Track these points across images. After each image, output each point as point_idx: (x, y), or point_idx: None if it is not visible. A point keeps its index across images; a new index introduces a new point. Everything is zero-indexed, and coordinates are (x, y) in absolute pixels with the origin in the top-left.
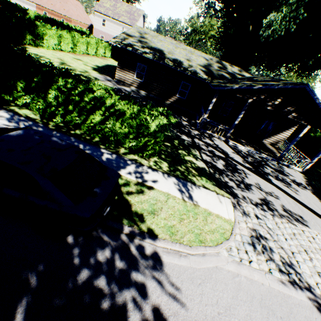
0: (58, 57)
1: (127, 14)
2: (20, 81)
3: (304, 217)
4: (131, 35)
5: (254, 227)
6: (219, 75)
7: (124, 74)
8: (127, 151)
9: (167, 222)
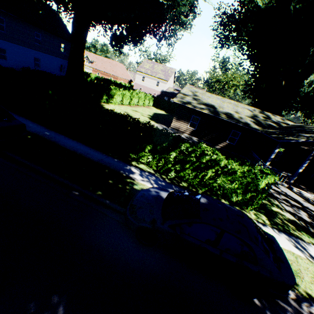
0: (124, 111)
1: (162, 72)
2: (149, 145)
3: None
4: (186, 94)
5: None
6: (267, 124)
7: (178, 124)
8: (227, 202)
9: None
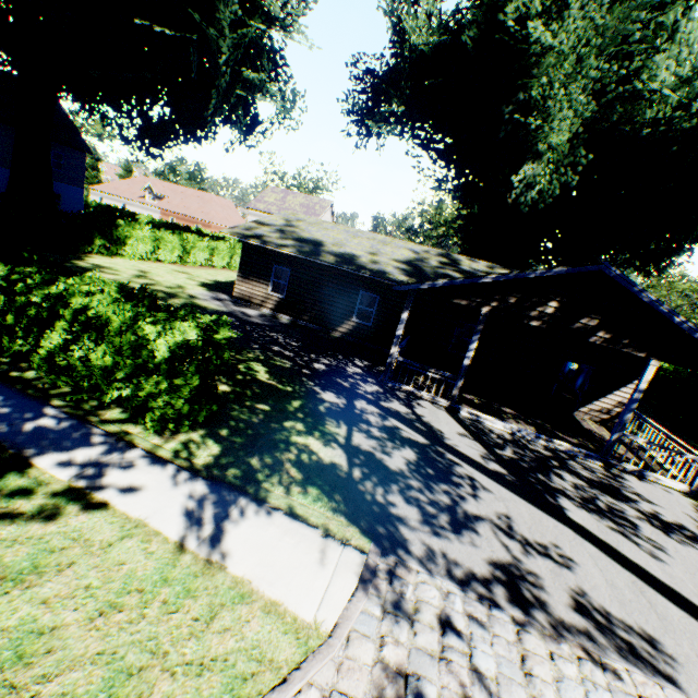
0: (141, 268)
1: (303, 208)
2: None
3: (668, 643)
4: (268, 224)
5: (408, 664)
6: (439, 275)
7: (249, 288)
8: (124, 415)
9: (41, 613)
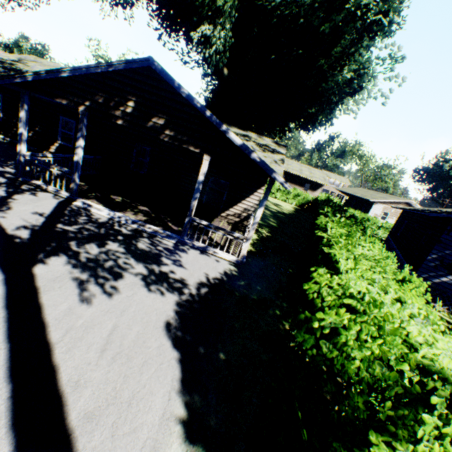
0: None
1: None
2: None
3: None
4: None
5: None
6: None
7: None
8: None
9: None
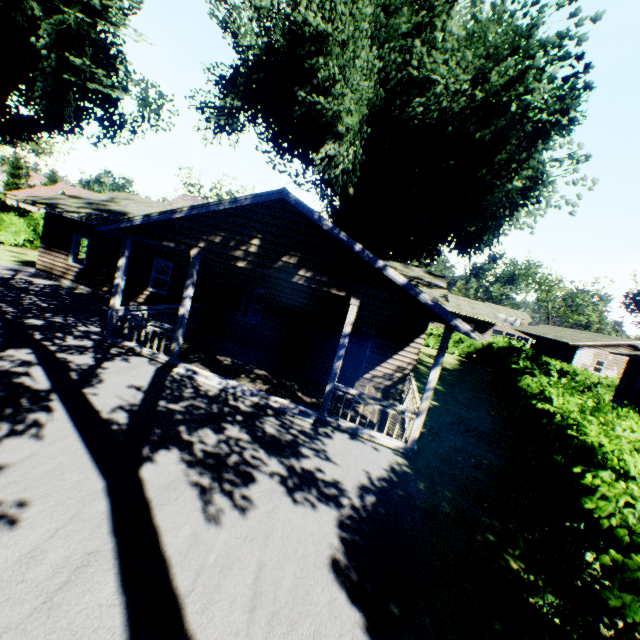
0: None
1: None
2: None
3: None
4: (84, 198)
5: None
6: None
7: (52, 259)
8: None
9: None
